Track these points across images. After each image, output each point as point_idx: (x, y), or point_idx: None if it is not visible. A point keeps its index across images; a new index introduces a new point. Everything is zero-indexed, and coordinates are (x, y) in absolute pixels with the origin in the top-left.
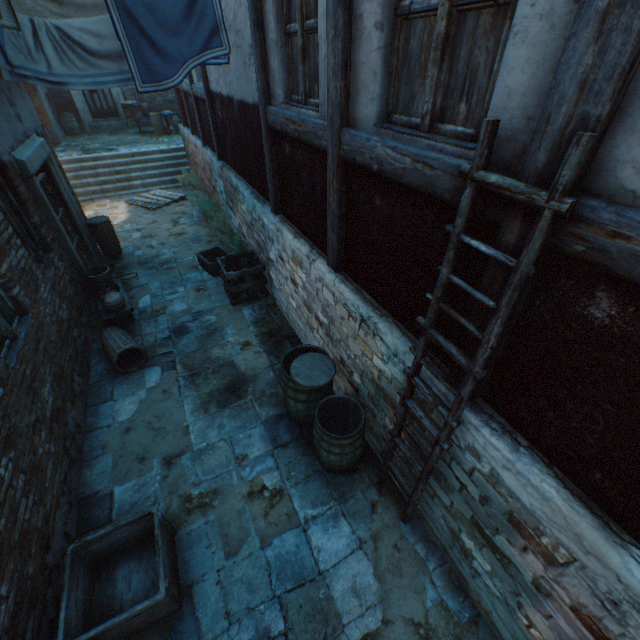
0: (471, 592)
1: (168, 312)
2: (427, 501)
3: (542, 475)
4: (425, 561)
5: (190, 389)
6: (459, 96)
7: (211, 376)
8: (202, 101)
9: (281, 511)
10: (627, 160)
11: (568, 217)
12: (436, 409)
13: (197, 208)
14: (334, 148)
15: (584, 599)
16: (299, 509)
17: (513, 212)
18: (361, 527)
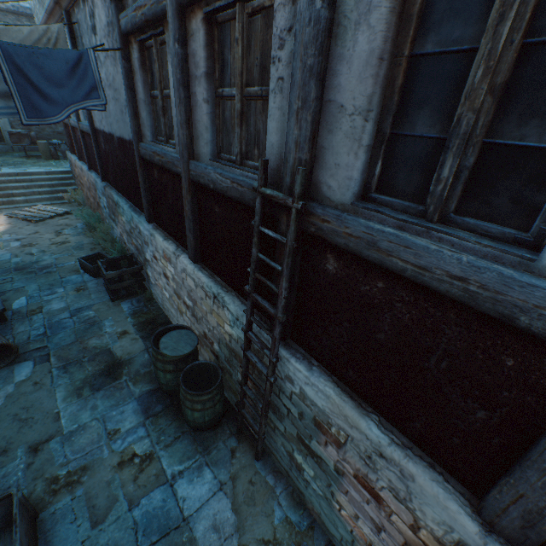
0: (308, 503)
1: (45, 311)
2: (272, 435)
3: (325, 382)
4: (274, 488)
5: (64, 378)
6: (254, 145)
7: (87, 364)
8: (88, 135)
9: (150, 473)
10: (324, 182)
11: (305, 212)
12: (263, 352)
13: (82, 221)
14: (186, 173)
15: (358, 464)
16: (167, 467)
17: (282, 211)
18: (222, 472)
